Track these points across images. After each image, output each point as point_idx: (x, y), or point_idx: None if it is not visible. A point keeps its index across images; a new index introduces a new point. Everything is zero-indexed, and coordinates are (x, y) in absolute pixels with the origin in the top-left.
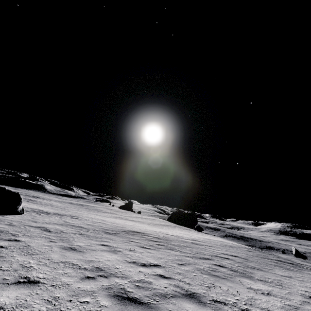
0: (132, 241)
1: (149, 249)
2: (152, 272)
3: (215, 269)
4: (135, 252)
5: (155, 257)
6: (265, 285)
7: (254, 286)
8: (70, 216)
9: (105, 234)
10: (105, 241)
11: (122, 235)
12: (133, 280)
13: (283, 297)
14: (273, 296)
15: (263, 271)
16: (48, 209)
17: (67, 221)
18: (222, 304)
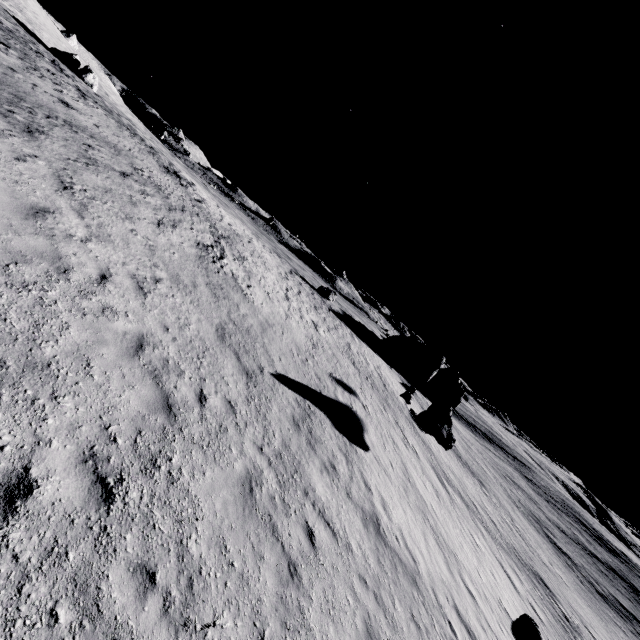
0: None
1: None
2: None
3: None
4: None
5: None
6: None
7: None
8: None
9: None
10: None
11: None
12: None
13: None
14: None
15: None
16: None
17: None
18: None
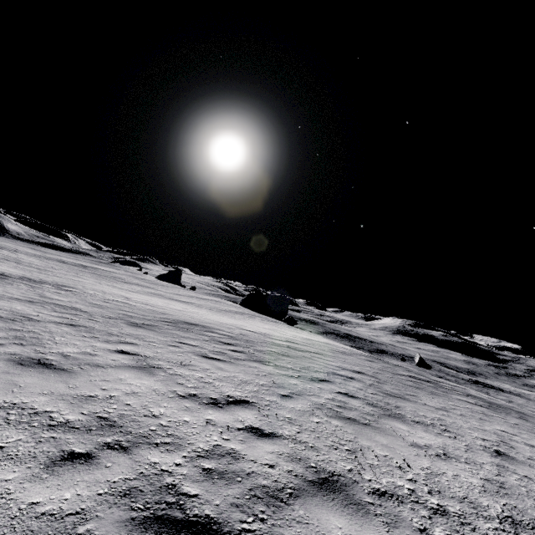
0: (185, 343)
1: (220, 360)
2: (236, 423)
3: (343, 403)
4: (193, 370)
5: (235, 381)
6: (429, 434)
7: (417, 439)
8: (55, 286)
9: (129, 327)
10: (128, 343)
11: (164, 330)
12: (195, 452)
13: (468, 461)
14: (455, 459)
15: (410, 402)
16: (7, 267)
17: (47, 295)
18: (395, 501)
